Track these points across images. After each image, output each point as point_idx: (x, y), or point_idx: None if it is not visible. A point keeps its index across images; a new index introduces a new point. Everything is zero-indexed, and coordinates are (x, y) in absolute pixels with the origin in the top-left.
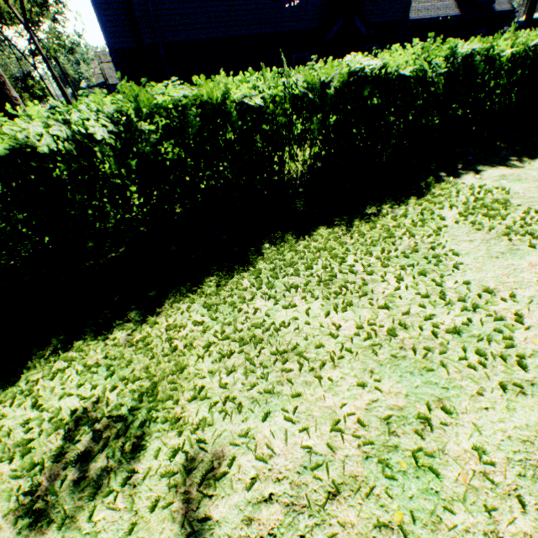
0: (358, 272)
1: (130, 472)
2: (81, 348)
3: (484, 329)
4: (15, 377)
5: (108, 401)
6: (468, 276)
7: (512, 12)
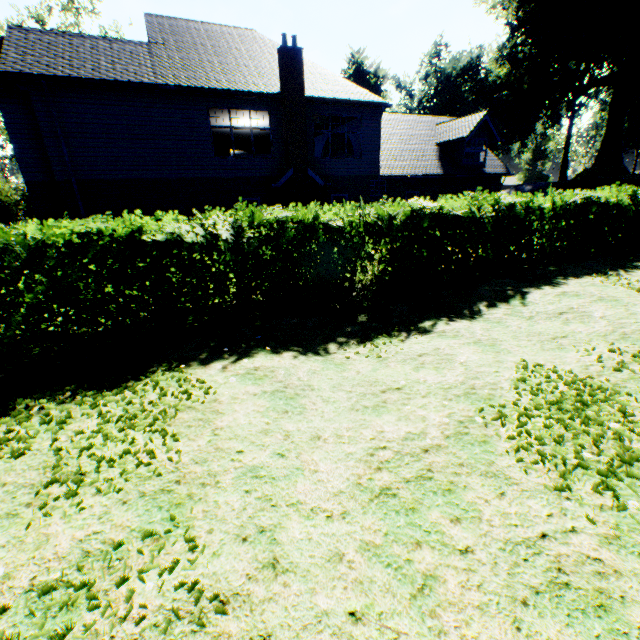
0: None
1: None
2: None
3: None
4: None
5: None
6: None
7: (505, 175)
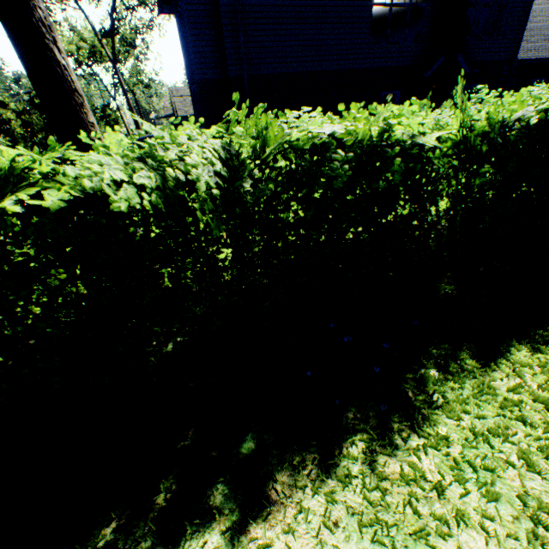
0: None
1: None
2: None
3: None
4: None
5: None
6: None
7: None
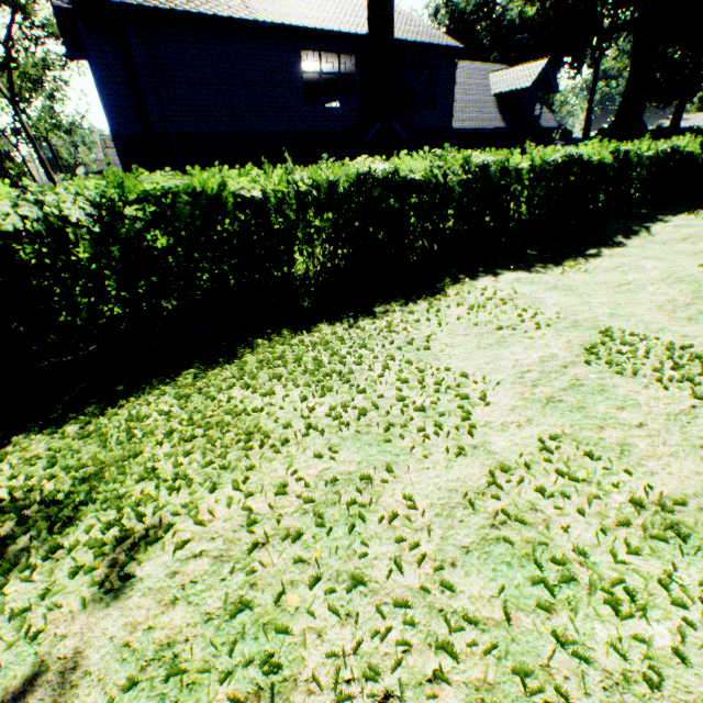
0: (347, 362)
1: (55, 547)
2: (20, 442)
3: (450, 406)
4: None
5: (44, 489)
6: (452, 365)
7: (558, 129)
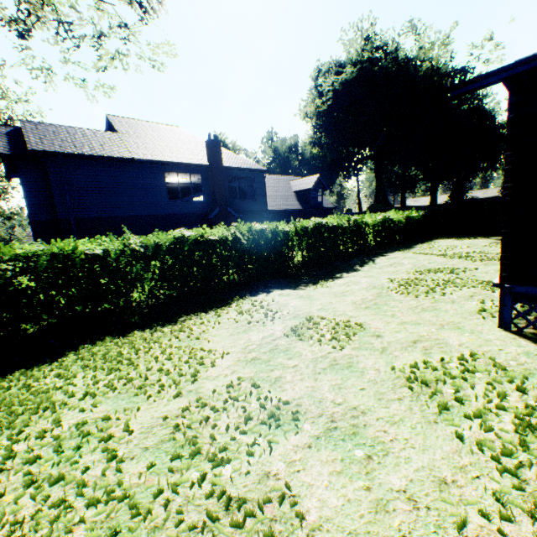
0: (139, 352)
1: None
2: None
3: (191, 370)
4: None
5: None
6: (208, 346)
7: (335, 208)
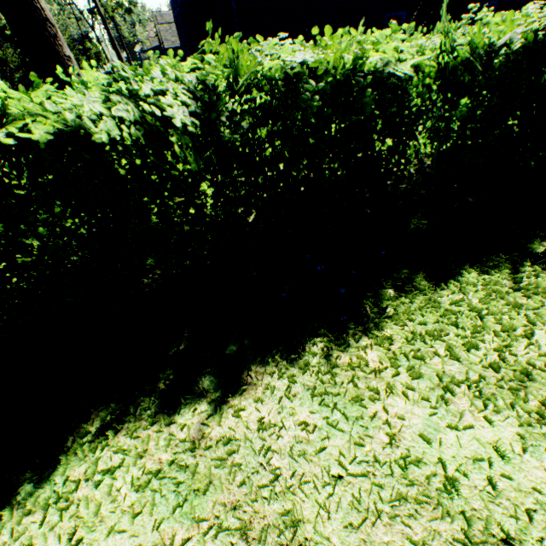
0: None
1: None
2: (137, 434)
3: None
4: (50, 463)
5: None
6: None
7: None
